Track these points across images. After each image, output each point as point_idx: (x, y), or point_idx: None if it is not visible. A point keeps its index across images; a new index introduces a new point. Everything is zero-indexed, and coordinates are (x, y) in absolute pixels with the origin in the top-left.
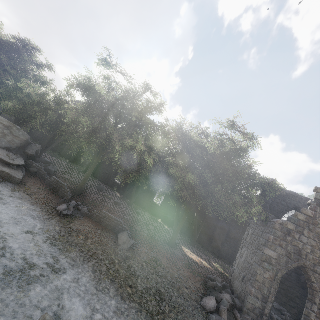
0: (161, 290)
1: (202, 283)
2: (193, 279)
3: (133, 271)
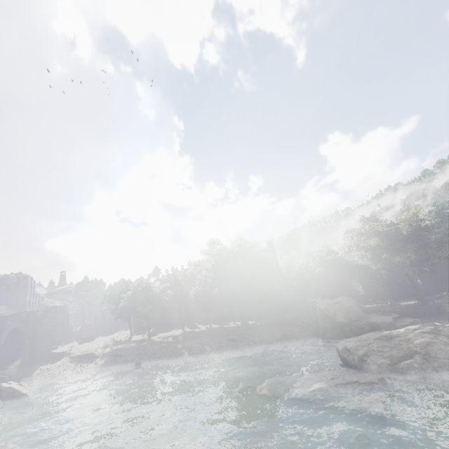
0: None
1: None
2: None
3: None
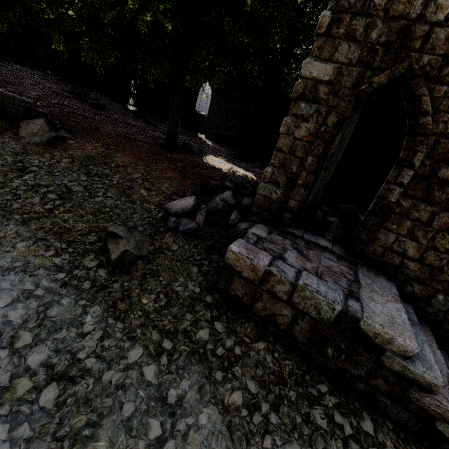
0: (74, 189)
1: (197, 187)
2: (180, 182)
3: (25, 166)
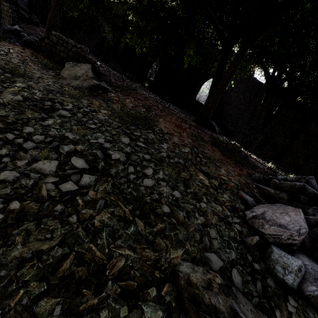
0: (112, 155)
1: (259, 181)
2: (235, 169)
3: (54, 107)
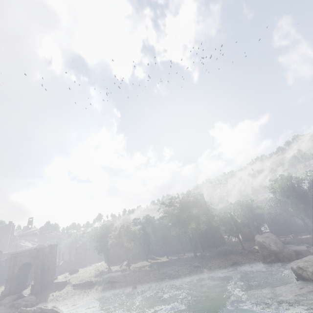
0: None
1: None
2: None
3: None
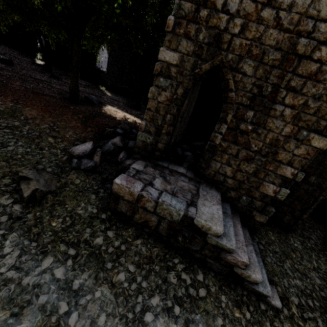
0: None
1: (96, 133)
2: (81, 130)
3: None
